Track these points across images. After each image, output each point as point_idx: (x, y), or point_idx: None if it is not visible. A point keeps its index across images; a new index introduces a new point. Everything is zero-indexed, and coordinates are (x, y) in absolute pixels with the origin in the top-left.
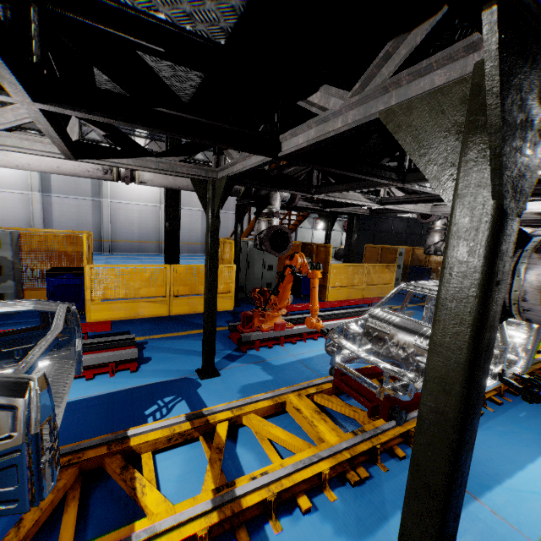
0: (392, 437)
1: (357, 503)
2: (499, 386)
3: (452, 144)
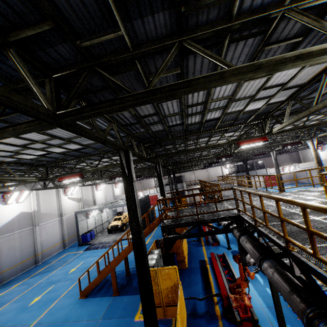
0: None
1: None
2: None
3: None
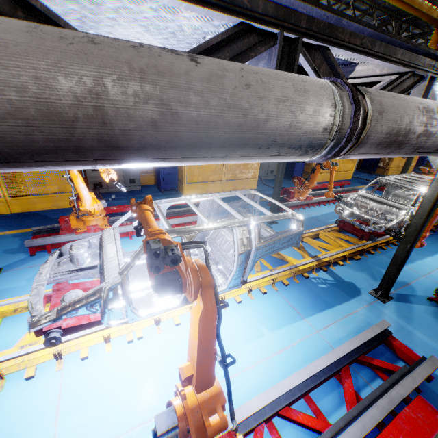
0: (370, 246)
1: (359, 264)
2: None
3: None
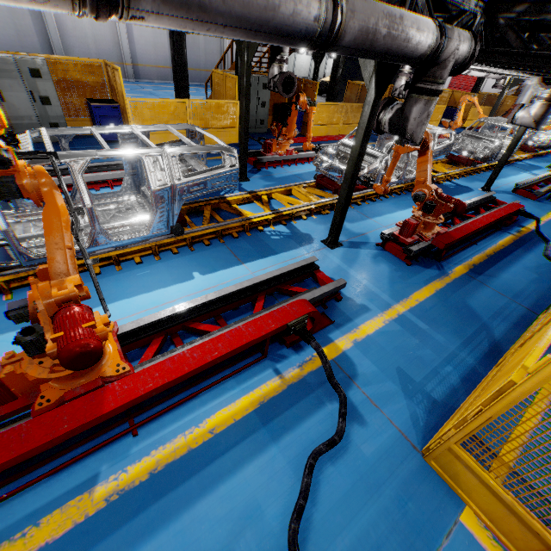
0: None
1: (324, 219)
2: (402, 186)
3: (372, 70)
